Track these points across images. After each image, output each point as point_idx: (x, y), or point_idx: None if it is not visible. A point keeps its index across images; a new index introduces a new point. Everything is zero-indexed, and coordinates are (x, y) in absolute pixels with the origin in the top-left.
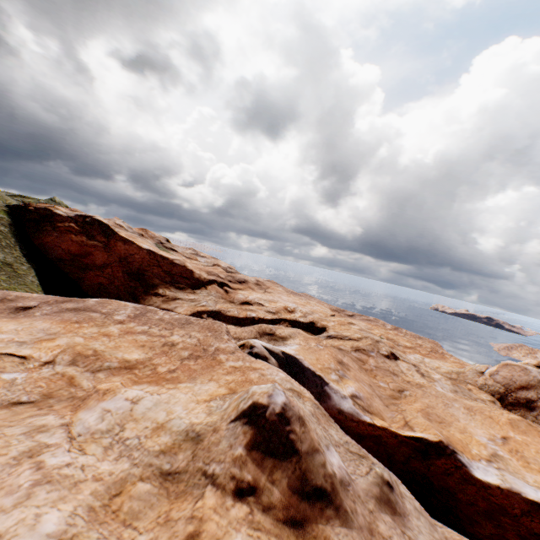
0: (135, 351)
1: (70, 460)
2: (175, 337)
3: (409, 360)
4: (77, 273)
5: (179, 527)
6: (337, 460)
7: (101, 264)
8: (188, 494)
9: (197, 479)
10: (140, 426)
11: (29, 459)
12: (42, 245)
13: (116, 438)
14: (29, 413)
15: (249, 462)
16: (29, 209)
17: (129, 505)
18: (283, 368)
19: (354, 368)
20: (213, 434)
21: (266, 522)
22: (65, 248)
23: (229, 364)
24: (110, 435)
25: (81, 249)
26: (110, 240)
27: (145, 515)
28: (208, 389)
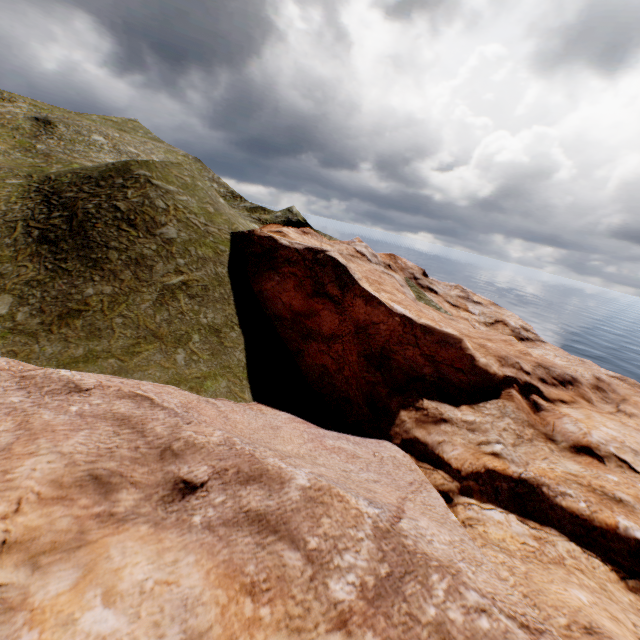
0: None
1: None
2: None
3: None
4: (296, 342)
5: None
6: None
7: (328, 333)
8: None
9: None
10: None
11: None
12: (260, 293)
13: None
14: None
15: None
16: (252, 239)
17: None
18: None
19: None
20: None
21: None
22: (285, 301)
23: None
24: None
25: (304, 304)
26: (345, 293)
27: None
28: None
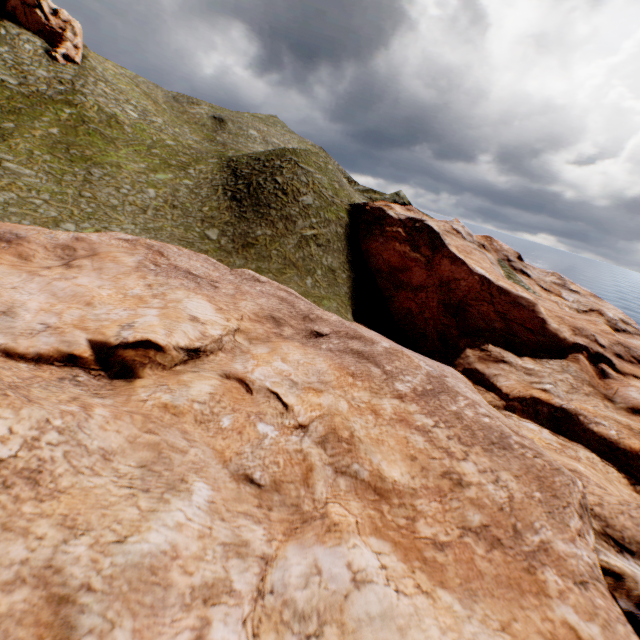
0: (398, 462)
1: None
2: (467, 467)
3: None
4: (389, 290)
5: None
6: None
7: (416, 285)
8: None
9: None
10: None
11: (201, 604)
12: (366, 251)
13: None
14: (248, 505)
15: None
16: (365, 209)
17: None
18: None
19: None
20: None
21: None
22: (385, 258)
23: (562, 614)
24: (299, 631)
25: (400, 261)
26: (435, 254)
27: None
28: None
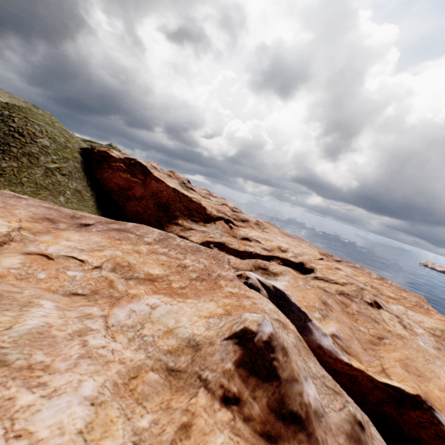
0: (157, 267)
1: (105, 343)
2: (187, 261)
3: (392, 310)
4: (122, 202)
5: (176, 416)
6: (314, 392)
7: (139, 196)
8: (185, 390)
9: (193, 380)
10: (155, 327)
11: (78, 337)
12: (101, 178)
13: (137, 333)
14: (82, 302)
15: (236, 377)
16: (94, 151)
17: (142, 388)
18: (272, 300)
19: (337, 310)
20: (209, 347)
21: (245, 431)
22: (115, 182)
23: (227, 290)
24: (134, 330)
25: (126, 184)
26: (147, 178)
27: (152, 399)
28: (209, 307)
